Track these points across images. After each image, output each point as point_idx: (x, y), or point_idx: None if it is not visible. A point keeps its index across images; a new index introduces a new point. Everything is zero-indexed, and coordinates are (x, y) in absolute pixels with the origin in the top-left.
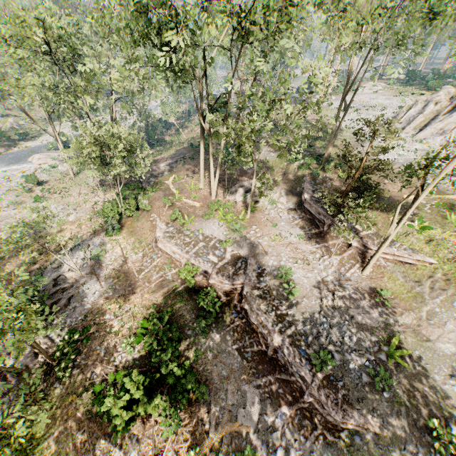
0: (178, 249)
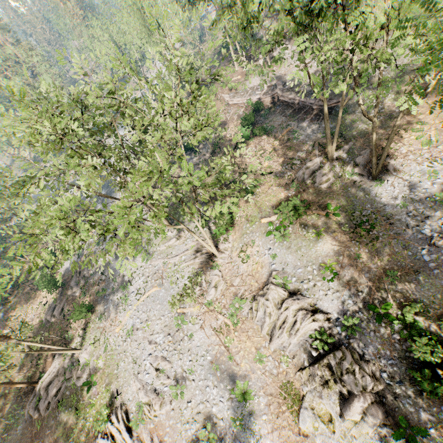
0: (240, 98)
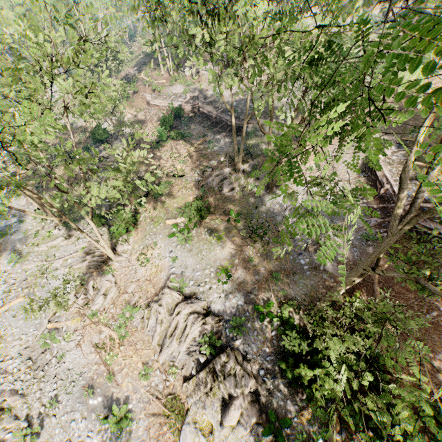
0: (162, 101)
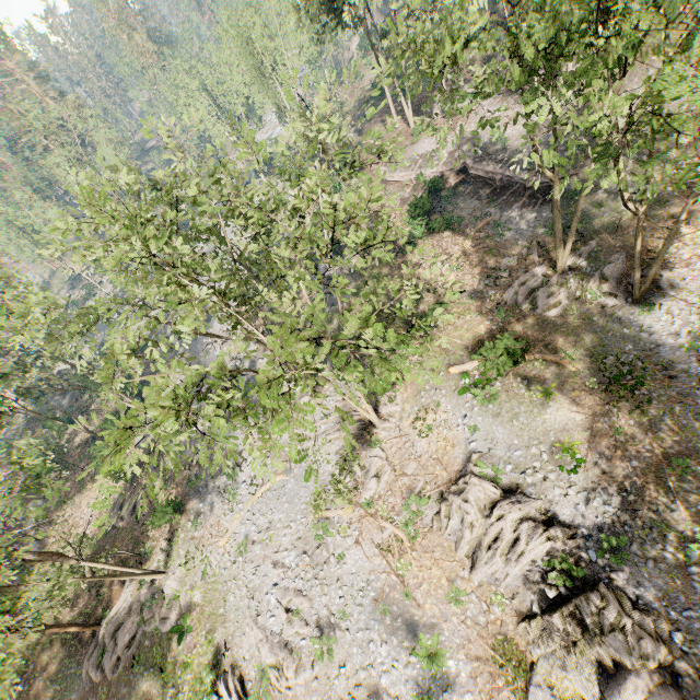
0: (404, 173)
